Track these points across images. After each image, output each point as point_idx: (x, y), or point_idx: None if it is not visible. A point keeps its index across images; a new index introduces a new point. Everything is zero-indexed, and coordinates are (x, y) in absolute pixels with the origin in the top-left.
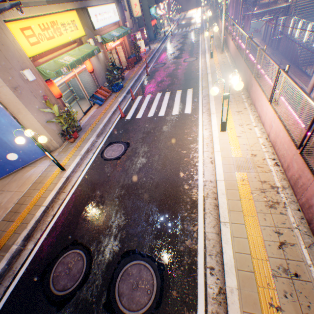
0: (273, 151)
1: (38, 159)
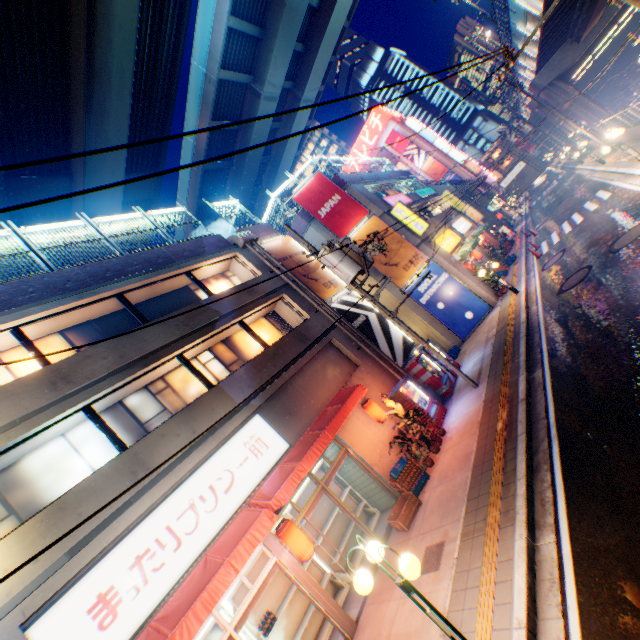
0: None
1: (484, 317)
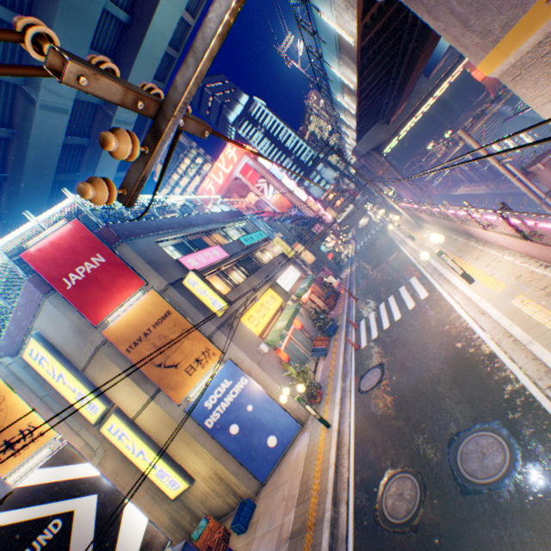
0: (534, 260)
1: (294, 439)
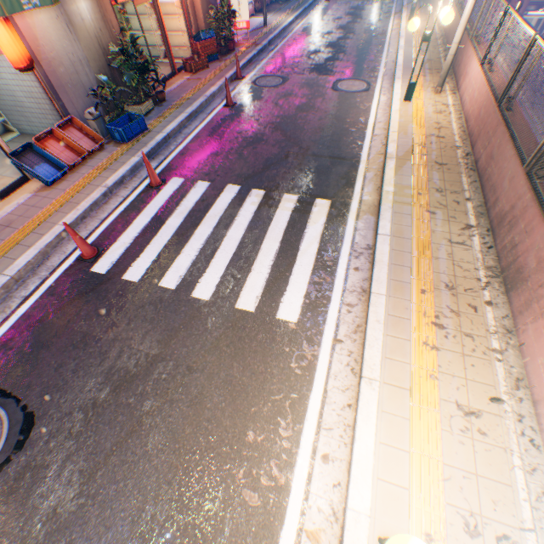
0: None
1: None
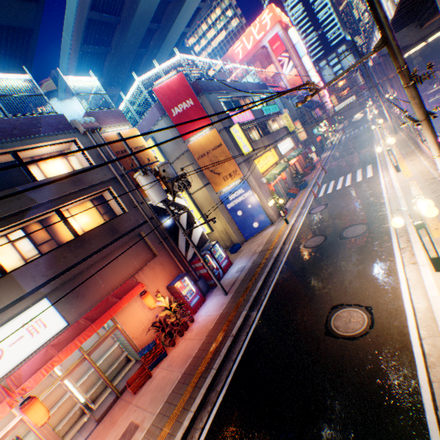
0: (434, 166)
1: (265, 228)
